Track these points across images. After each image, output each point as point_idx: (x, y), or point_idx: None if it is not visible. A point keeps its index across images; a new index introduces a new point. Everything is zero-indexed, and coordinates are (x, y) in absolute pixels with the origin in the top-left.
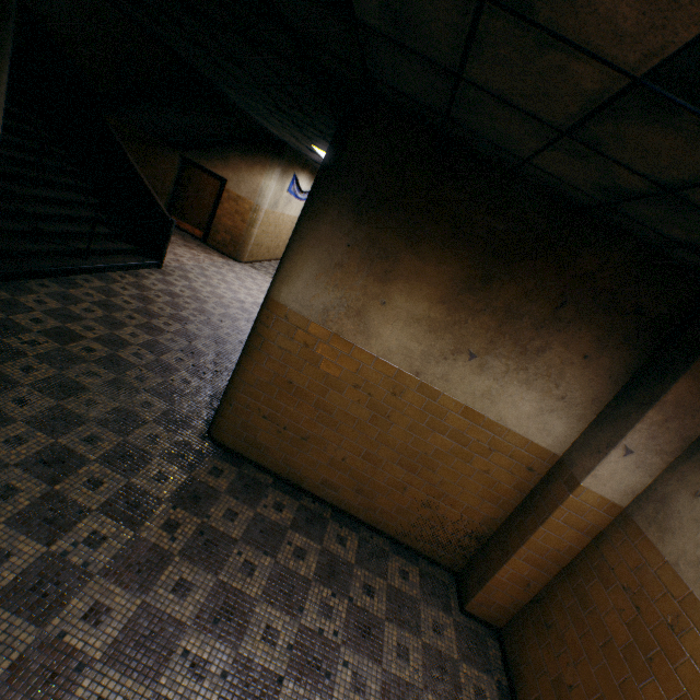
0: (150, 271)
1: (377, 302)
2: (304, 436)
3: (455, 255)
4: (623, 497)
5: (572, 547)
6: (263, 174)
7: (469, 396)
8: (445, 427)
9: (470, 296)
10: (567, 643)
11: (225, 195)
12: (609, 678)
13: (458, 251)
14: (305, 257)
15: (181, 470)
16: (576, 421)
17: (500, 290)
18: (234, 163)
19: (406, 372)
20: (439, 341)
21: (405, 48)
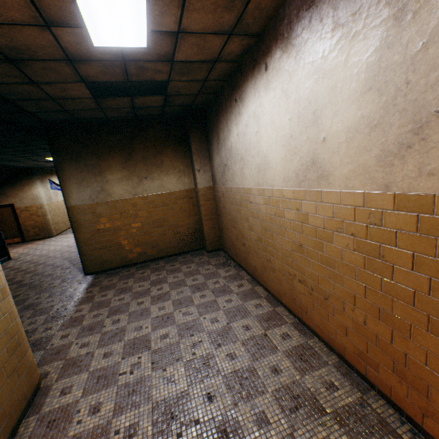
0: (7, 263)
1: (105, 182)
2: (119, 244)
3: (115, 153)
4: (210, 183)
5: (213, 207)
6: (31, 188)
7: (156, 190)
8: (158, 204)
9: (130, 162)
10: (224, 227)
11: (18, 211)
12: (227, 221)
13: (115, 151)
14: (69, 185)
15: (82, 285)
16: (189, 175)
17: (136, 154)
18: (11, 193)
19: (132, 197)
20: (133, 181)
21: (48, 112)
